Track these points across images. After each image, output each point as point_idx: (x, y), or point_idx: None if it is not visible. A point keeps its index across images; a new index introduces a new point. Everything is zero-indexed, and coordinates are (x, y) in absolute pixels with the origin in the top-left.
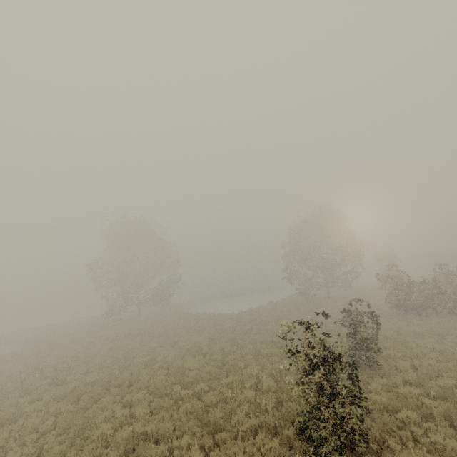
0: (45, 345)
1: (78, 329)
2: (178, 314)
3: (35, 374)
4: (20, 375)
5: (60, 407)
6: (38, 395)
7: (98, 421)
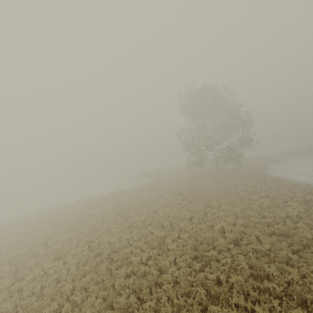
0: (151, 185)
1: (175, 175)
2: (248, 173)
3: (119, 212)
4: (112, 211)
5: (80, 260)
6: (93, 237)
7: (46, 310)
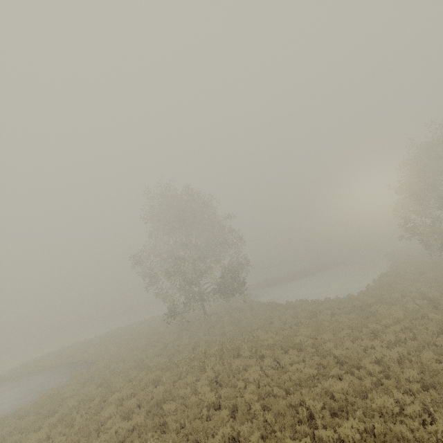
0: (97, 374)
1: (135, 341)
2: (256, 306)
3: None
4: None
5: None
6: None
7: None
